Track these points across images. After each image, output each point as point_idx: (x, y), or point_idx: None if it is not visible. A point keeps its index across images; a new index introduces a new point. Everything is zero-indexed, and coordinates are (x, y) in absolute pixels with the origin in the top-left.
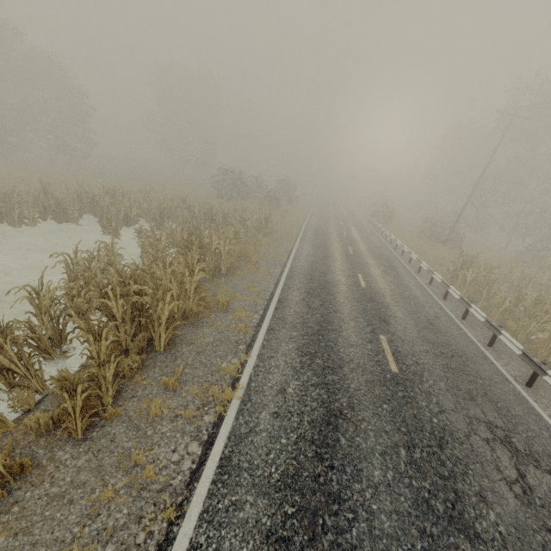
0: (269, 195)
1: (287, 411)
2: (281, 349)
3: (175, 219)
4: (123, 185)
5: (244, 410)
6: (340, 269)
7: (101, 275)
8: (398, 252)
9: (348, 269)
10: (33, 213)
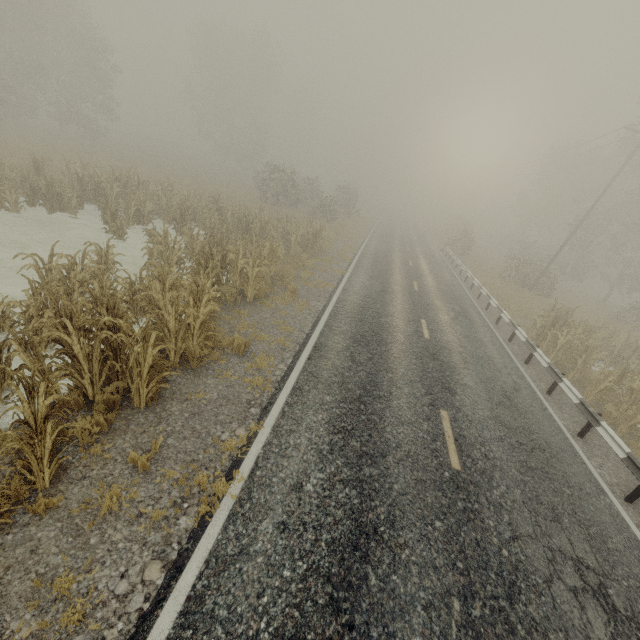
0: (324, 204)
1: (300, 522)
2: (306, 421)
3: (201, 222)
4: (145, 172)
5: (238, 514)
6: (399, 311)
7: (63, 296)
8: (473, 294)
9: (409, 312)
10: (15, 196)
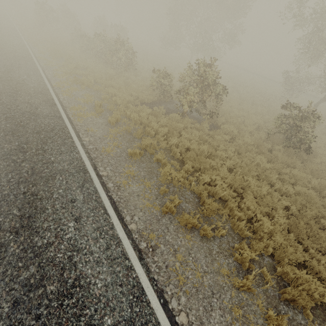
0: None
1: None
2: None
3: None
4: None
5: None
6: None
7: None
8: None
9: None
10: None
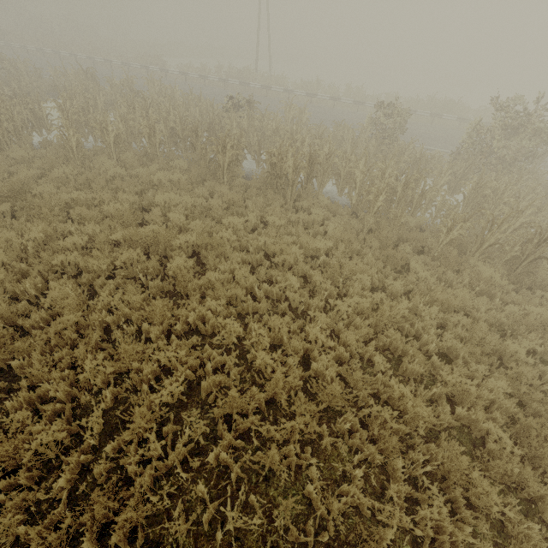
0: None
1: None
2: None
3: None
4: None
5: None
6: None
7: None
8: None
9: None
10: None
